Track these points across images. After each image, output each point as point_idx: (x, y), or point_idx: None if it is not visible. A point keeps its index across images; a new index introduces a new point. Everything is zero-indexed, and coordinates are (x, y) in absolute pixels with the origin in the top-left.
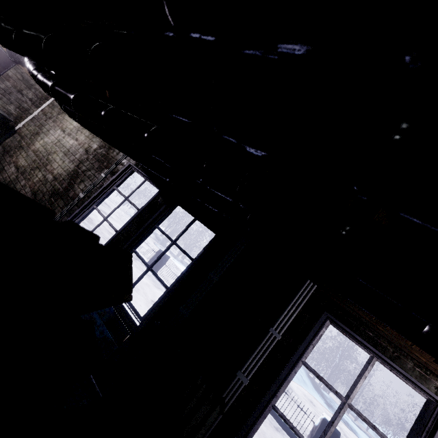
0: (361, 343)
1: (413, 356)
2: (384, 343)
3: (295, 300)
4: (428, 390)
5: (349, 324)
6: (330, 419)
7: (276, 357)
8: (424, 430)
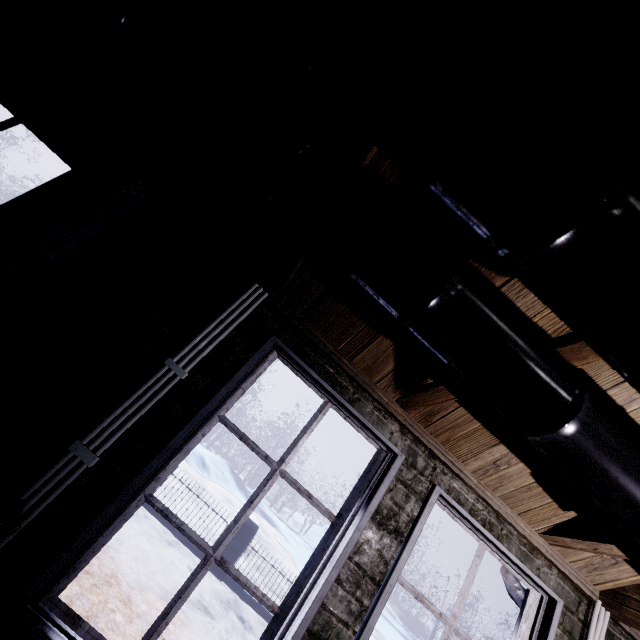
0: (316, 383)
1: (376, 397)
2: (346, 382)
3: (228, 315)
4: (383, 436)
5: (305, 357)
6: (250, 498)
7: (170, 411)
8: (368, 486)
